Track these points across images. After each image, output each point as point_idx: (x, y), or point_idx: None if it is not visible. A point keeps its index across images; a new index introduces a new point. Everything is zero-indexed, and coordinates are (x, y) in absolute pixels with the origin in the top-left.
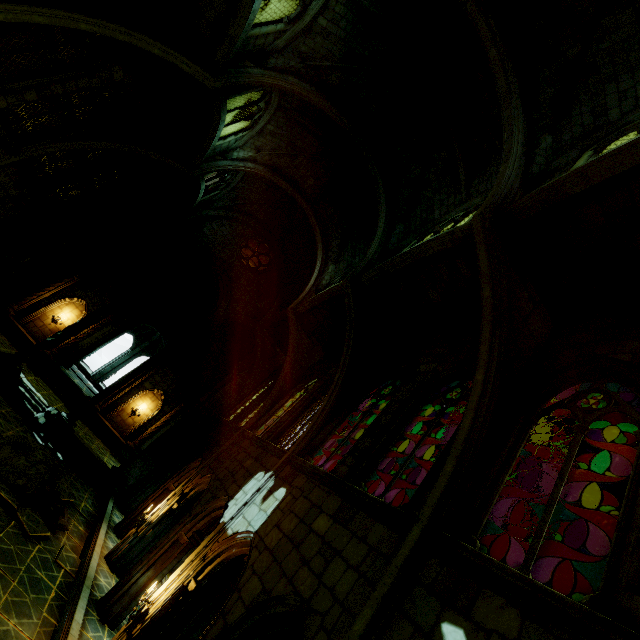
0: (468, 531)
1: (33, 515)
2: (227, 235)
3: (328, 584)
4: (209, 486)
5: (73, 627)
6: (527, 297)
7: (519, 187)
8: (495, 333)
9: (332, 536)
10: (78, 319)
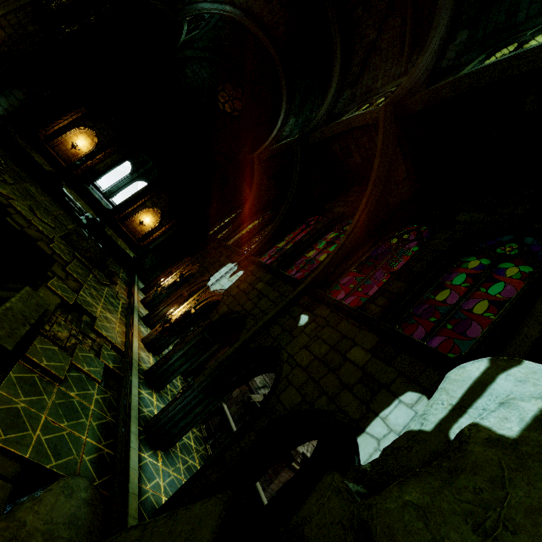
0: (325, 288)
1: (99, 273)
2: (206, 78)
3: (259, 306)
4: (198, 270)
5: (135, 322)
6: (404, 169)
7: (425, 81)
8: (373, 192)
9: (264, 290)
10: (91, 146)
